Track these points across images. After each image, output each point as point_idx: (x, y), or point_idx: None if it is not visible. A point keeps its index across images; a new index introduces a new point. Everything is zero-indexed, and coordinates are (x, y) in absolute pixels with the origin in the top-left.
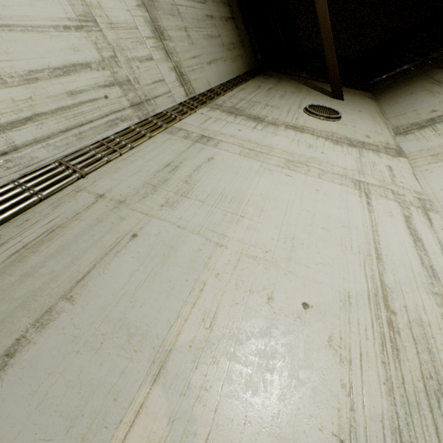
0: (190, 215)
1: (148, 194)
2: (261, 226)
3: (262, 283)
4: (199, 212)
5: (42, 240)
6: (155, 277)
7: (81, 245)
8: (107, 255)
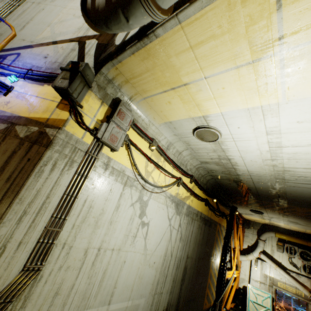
0: (58, 3)
1: (47, 0)
2: (78, 2)
3: (73, 13)
4: (61, 2)
5: (22, 13)
6: (48, 15)
7: (31, 13)
8: (38, 14)
